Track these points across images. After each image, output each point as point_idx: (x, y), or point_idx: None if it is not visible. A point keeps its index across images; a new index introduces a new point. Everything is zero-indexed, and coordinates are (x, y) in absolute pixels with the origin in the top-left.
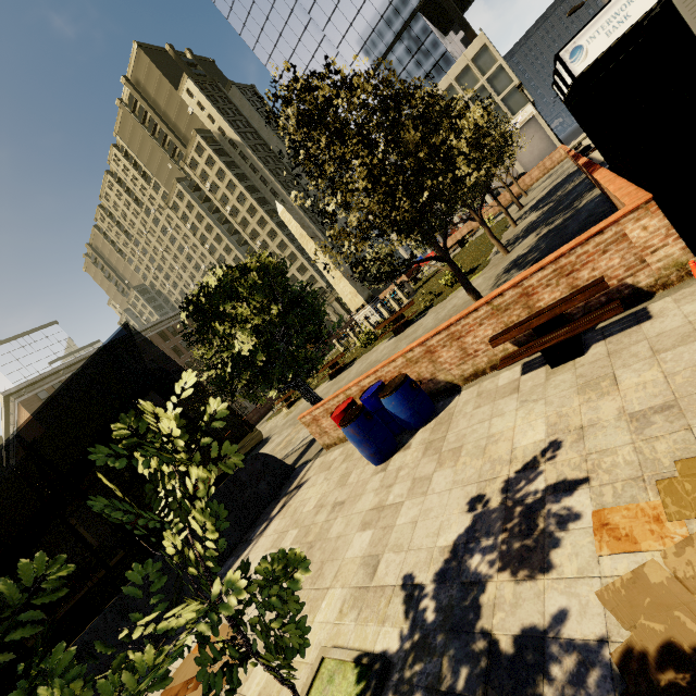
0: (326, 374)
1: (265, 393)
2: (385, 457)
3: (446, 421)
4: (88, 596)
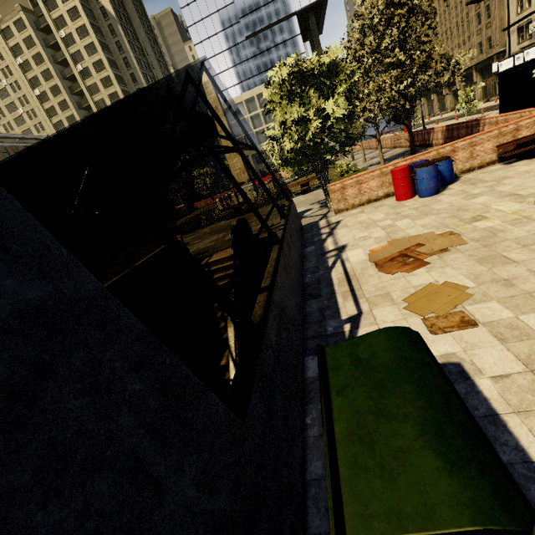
0: (230, 213)
1: (328, 154)
2: (438, 191)
3: (470, 180)
4: (120, 280)
